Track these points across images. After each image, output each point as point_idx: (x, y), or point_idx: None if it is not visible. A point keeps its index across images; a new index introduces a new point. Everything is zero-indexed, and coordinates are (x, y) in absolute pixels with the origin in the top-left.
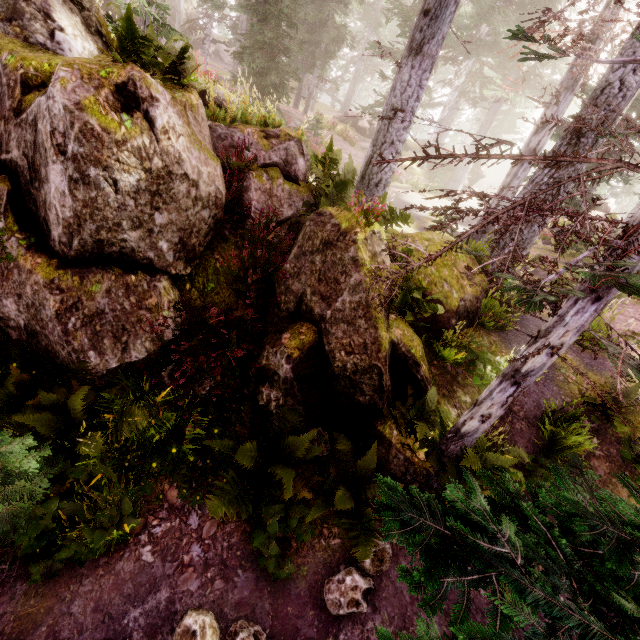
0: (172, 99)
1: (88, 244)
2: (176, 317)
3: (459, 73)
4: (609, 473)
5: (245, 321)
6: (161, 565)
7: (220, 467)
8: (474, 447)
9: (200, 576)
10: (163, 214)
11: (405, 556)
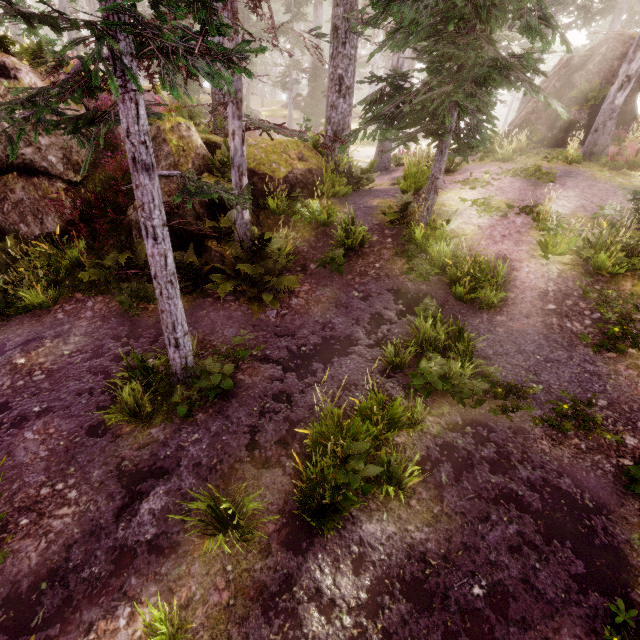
0: (33, 70)
1: (4, 159)
2: (71, 202)
3: (376, 33)
4: (393, 255)
5: (120, 203)
6: (67, 318)
7: (109, 282)
8: (252, 232)
9: (89, 321)
10: (45, 138)
11: (225, 310)
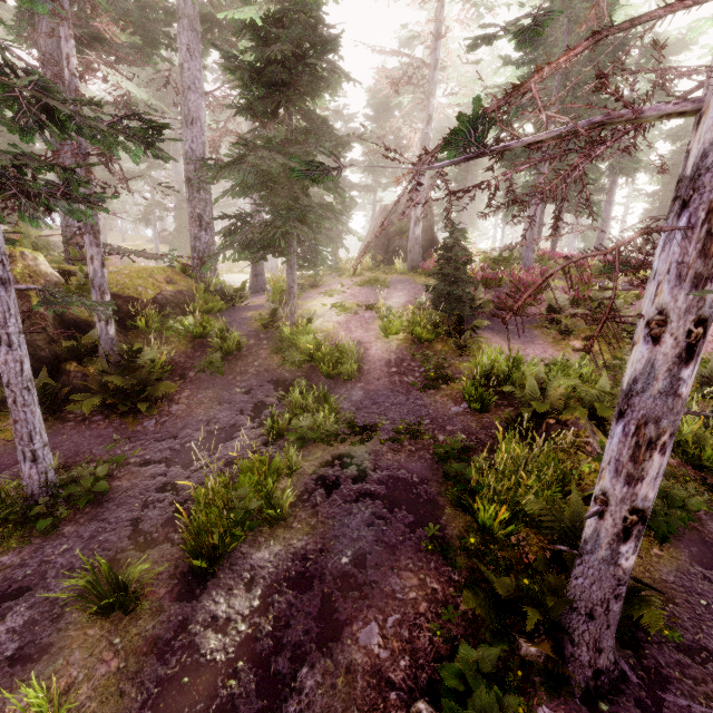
0: None
1: None
2: None
3: None
4: (270, 353)
5: None
6: None
7: None
8: (120, 346)
9: None
10: None
11: (92, 430)
